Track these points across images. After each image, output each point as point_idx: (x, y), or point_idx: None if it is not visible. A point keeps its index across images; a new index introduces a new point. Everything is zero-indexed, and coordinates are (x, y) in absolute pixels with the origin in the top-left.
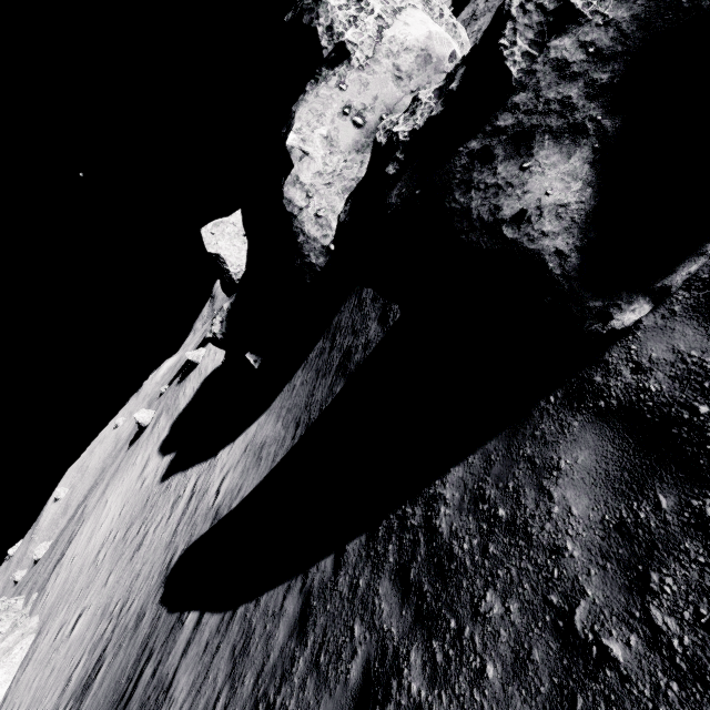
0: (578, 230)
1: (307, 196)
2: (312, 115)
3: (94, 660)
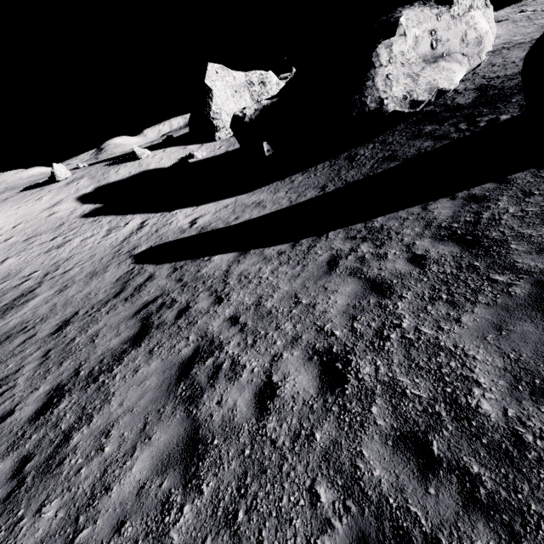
0: None
1: (389, 61)
2: (415, 19)
3: (11, 297)
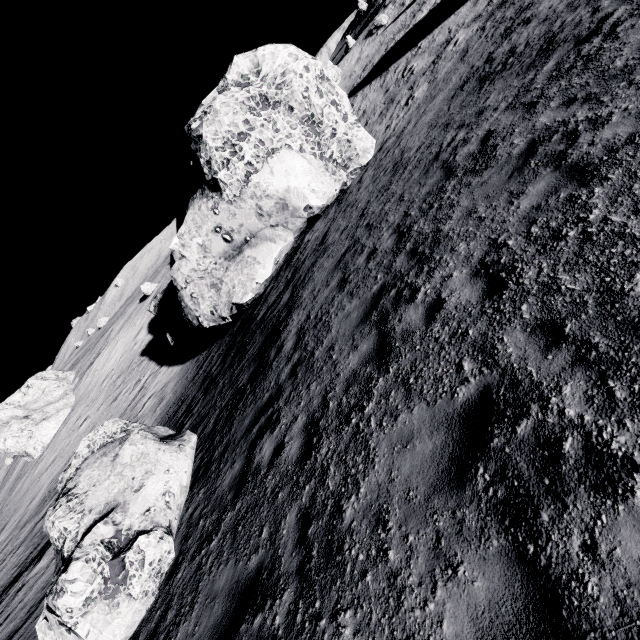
0: None
1: (186, 282)
2: (193, 225)
3: None
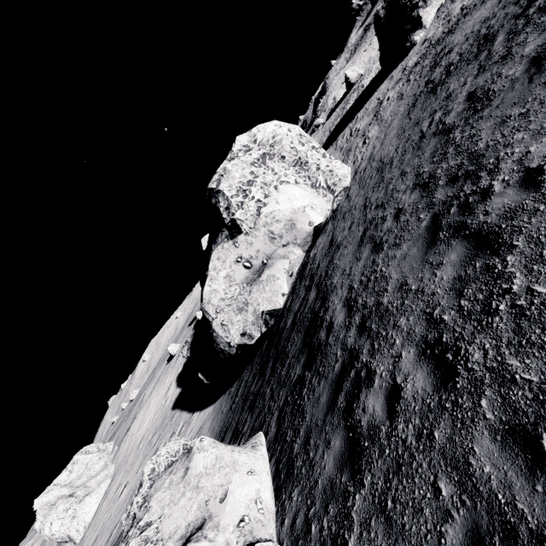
0: None
1: (216, 312)
2: (218, 261)
3: (119, 533)
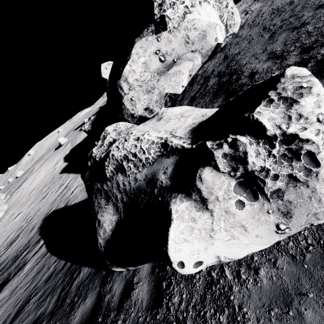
0: (105, 242)
1: (129, 89)
2: (141, 49)
3: (16, 235)
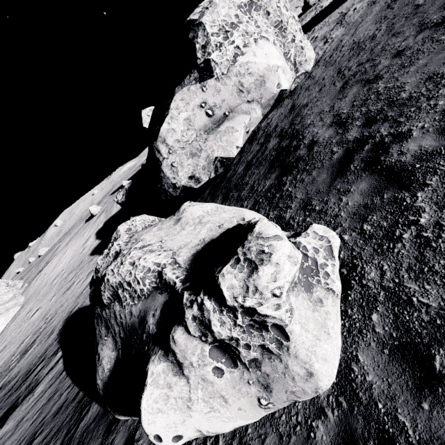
0: (103, 384)
1: (169, 152)
2: (181, 102)
3: (32, 340)
